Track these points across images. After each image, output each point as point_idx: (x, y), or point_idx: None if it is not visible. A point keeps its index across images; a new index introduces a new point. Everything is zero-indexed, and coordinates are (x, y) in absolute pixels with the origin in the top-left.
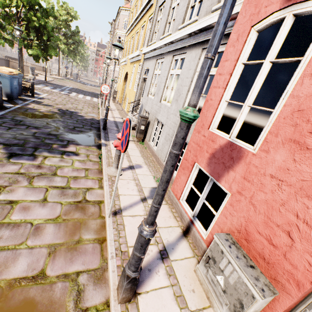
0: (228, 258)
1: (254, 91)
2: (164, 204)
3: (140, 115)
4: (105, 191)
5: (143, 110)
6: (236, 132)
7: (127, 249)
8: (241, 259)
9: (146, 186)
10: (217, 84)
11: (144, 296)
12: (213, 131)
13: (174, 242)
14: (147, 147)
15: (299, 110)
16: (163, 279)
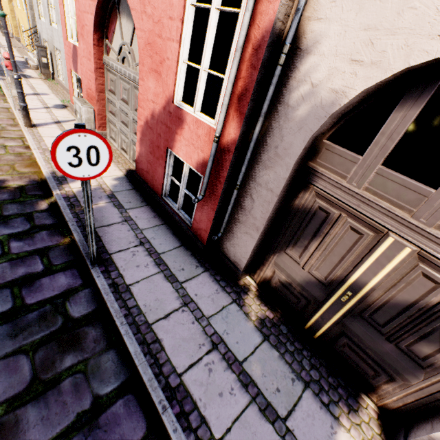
0: (76, 102)
1: (71, 7)
2: (66, 111)
3: (35, 44)
4: (10, 102)
5: (42, 40)
6: (76, 38)
7: (31, 119)
8: (82, 101)
9: (50, 103)
10: (60, 2)
11: (41, 128)
12: (70, 41)
13: (68, 121)
14: (59, 83)
15: (78, 17)
16: (54, 127)
